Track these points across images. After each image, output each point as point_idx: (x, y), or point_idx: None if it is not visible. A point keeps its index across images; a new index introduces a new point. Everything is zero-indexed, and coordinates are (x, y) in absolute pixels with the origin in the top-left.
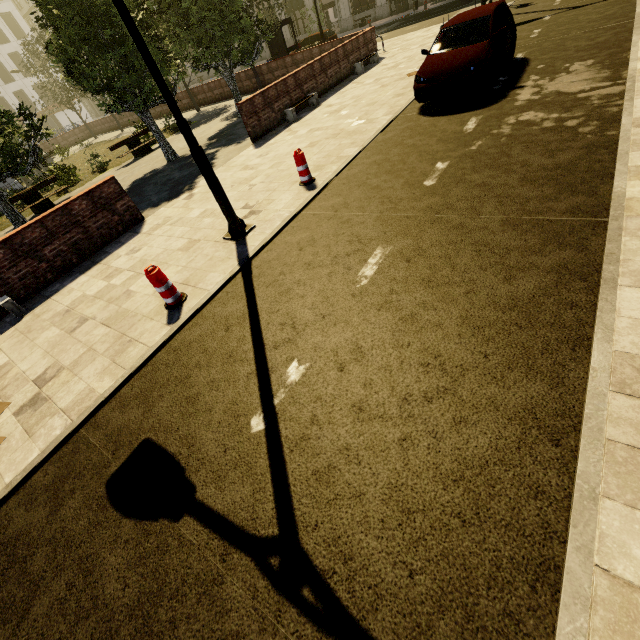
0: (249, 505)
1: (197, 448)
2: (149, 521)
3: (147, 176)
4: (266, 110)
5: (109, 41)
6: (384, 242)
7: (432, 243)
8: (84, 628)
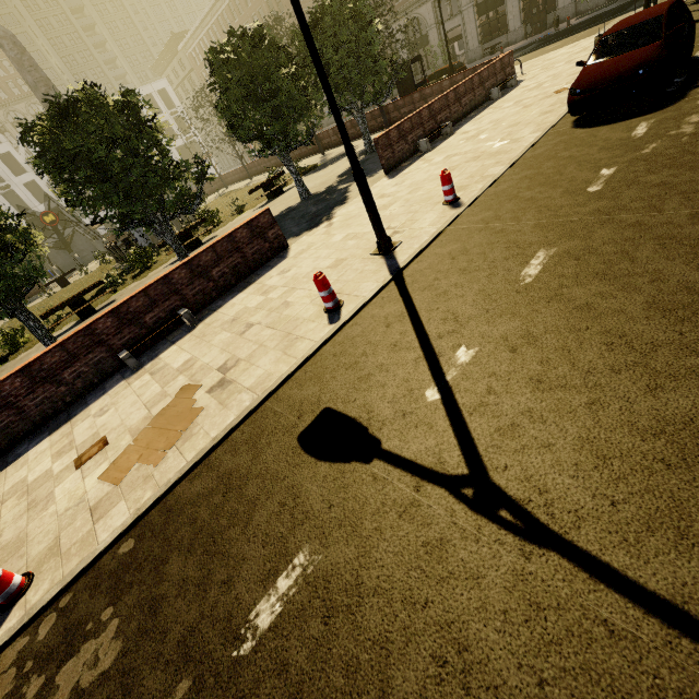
0: (435, 453)
1: (376, 413)
2: (342, 463)
3: (283, 213)
4: (400, 142)
5: (265, 95)
6: (546, 245)
7: (604, 241)
8: (301, 531)
